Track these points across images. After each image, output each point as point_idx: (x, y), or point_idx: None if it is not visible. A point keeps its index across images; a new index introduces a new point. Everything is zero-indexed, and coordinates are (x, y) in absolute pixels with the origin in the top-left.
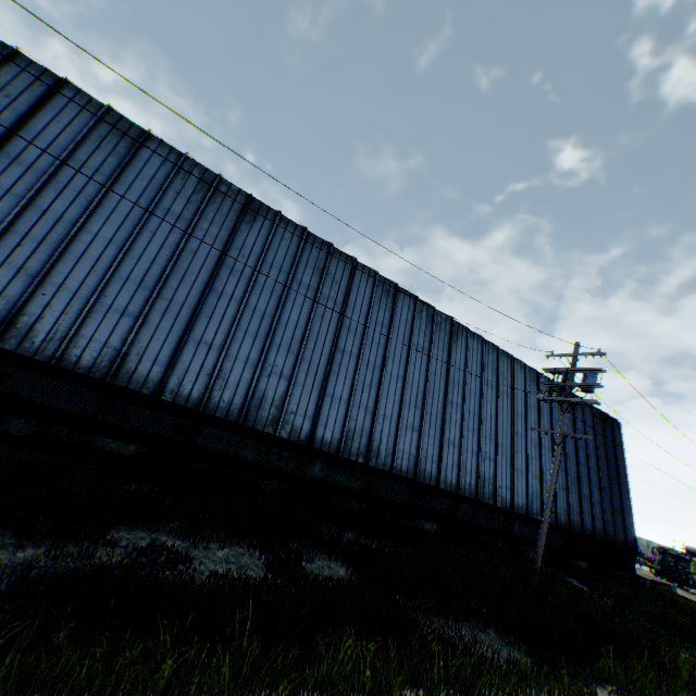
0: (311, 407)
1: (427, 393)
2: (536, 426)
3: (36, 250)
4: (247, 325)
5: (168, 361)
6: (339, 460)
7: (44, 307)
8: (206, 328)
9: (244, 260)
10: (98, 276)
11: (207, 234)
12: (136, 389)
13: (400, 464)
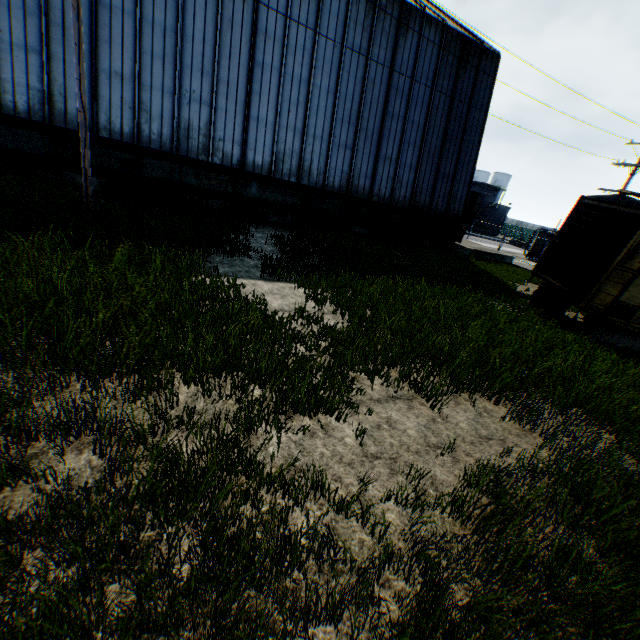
0: None
1: None
2: (308, 56)
3: None
4: None
5: None
6: None
7: None
8: None
9: None
10: None
11: None
12: None
13: (13, 103)
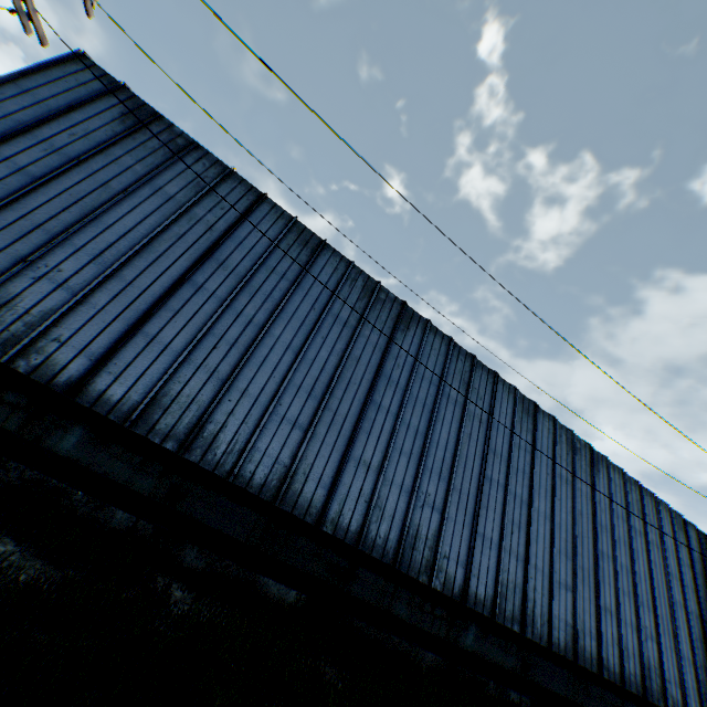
0: (463, 549)
1: (576, 538)
2: (692, 592)
3: (227, 353)
4: (401, 444)
5: (330, 483)
6: (494, 625)
7: (227, 414)
8: (365, 446)
9: (399, 370)
10: (275, 383)
11: (368, 341)
12: (299, 516)
13: (557, 637)
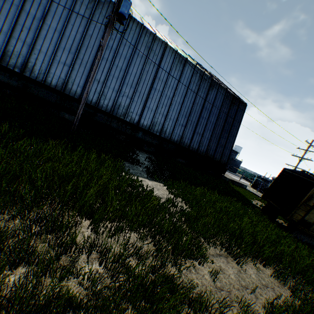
0: None
1: (82, 46)
2: (174, 89)
3: None
4: None
5: None
6: None
7: None
8: None
9: None
10: None
11: None
12: None
13: (51, 81)
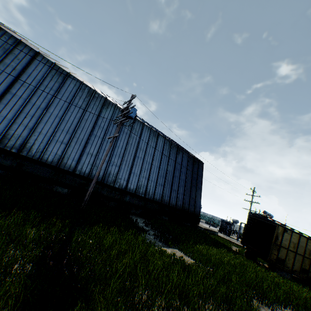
0: None
1: (78, 127)
2: (152, 156)
3: None
4: None
5: None
6: None
7: None
8: None
9: None
10: None
11: None
12: None
13: (47, 158)
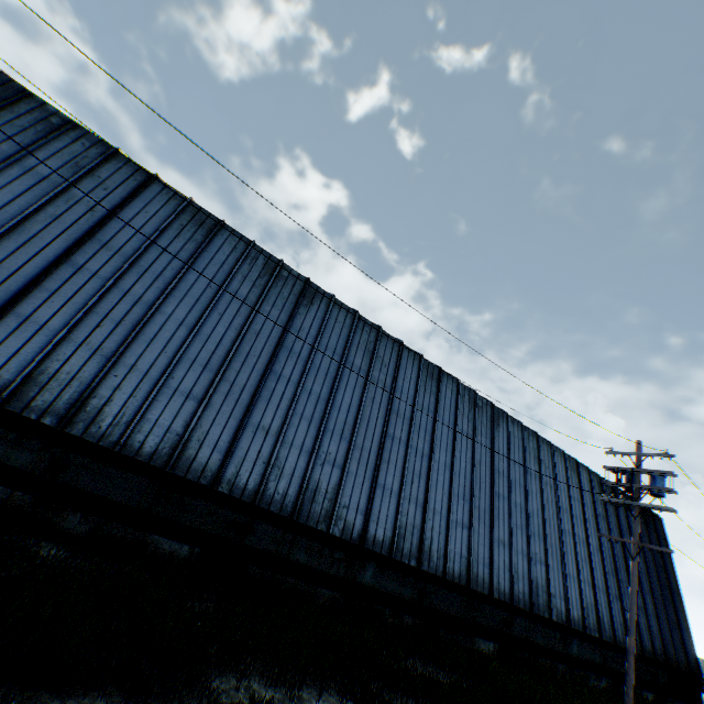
0: (363, 499)
1: (474, 483)
2: (582, 522)
3: (113, 331)
4: (303, 409)
5: (226, 448)
6: (392, 563)
7: (113, 389)
8: (264, 412)
9: (301, 342)
10: (167, 358)
11: (268, 316)
12: (194, 479)
13: (452, 568)
